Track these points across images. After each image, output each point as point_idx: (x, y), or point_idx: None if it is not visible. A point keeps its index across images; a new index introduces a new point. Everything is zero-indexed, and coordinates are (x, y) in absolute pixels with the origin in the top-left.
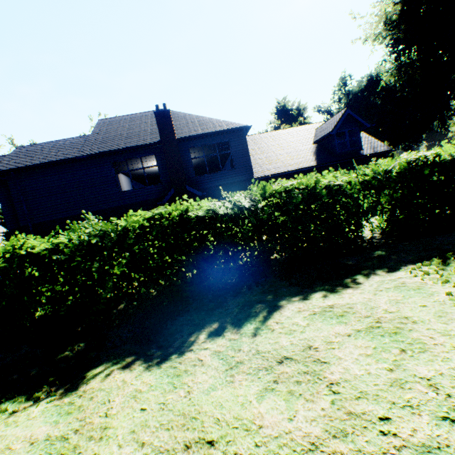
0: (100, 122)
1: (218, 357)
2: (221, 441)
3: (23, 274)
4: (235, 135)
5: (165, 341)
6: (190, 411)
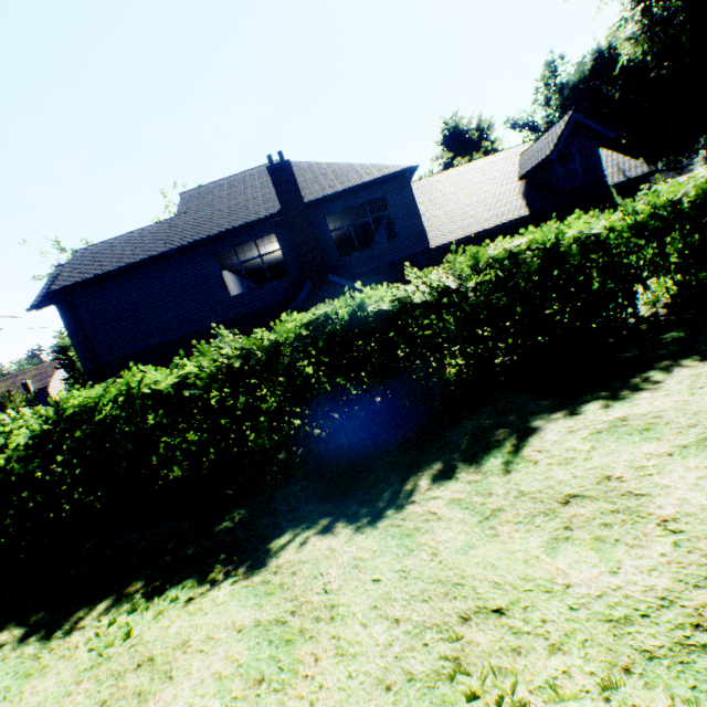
0: (185, 196)
1: (459, 506)
2: (513, 607)
3: (145, 423)
4: (394, 184)
5: (366, 495)
6: (448, 576)
